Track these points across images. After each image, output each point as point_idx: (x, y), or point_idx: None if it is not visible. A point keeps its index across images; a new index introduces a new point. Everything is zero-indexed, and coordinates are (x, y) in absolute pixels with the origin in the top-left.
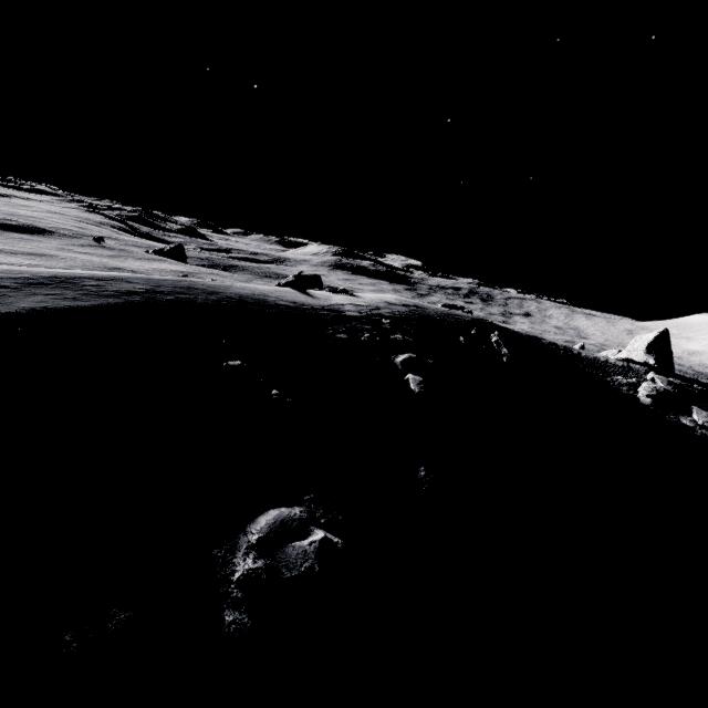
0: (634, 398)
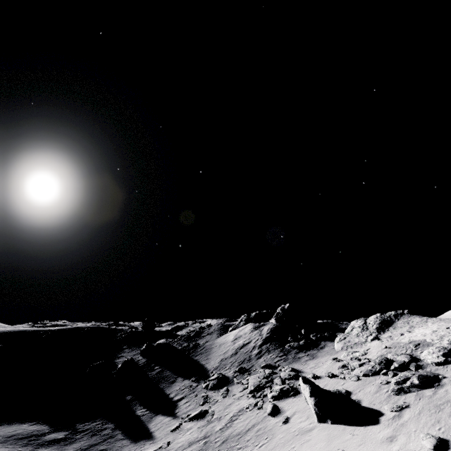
0: (116, 335)
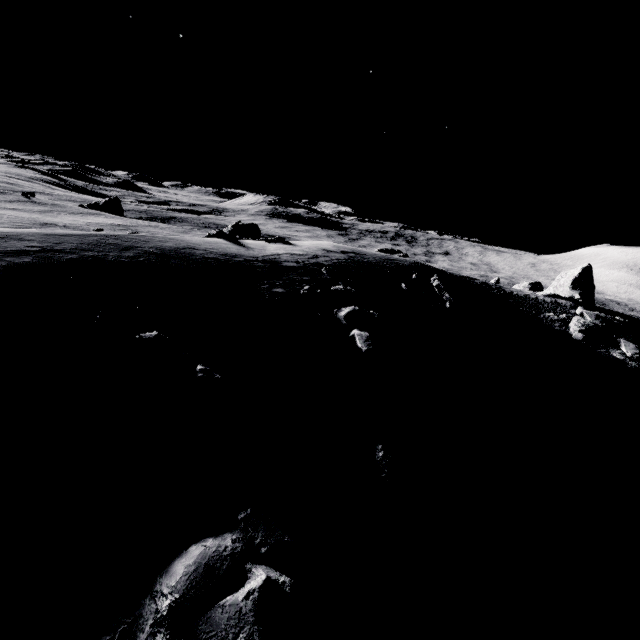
0: (567, 334)
